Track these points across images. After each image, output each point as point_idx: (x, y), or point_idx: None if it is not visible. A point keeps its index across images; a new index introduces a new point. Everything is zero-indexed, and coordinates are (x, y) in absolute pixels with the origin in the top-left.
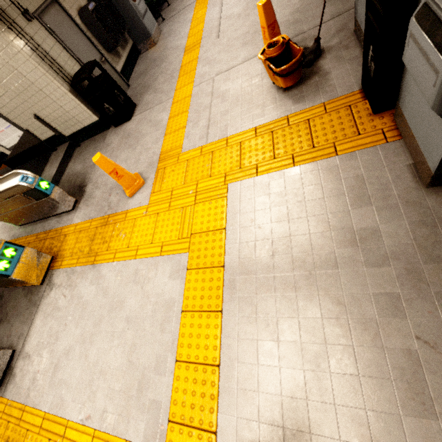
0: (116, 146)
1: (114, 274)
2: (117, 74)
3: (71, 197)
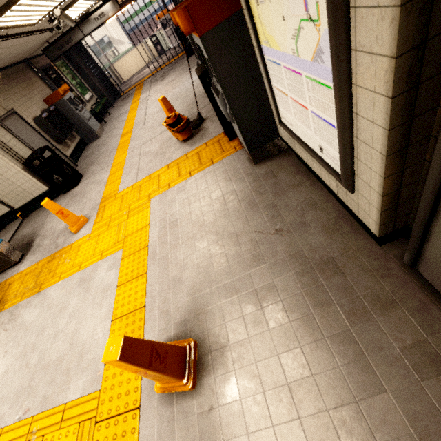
0: (64, 206)
1: (59, 290)
2: (66, 158)
3: (18, 251)
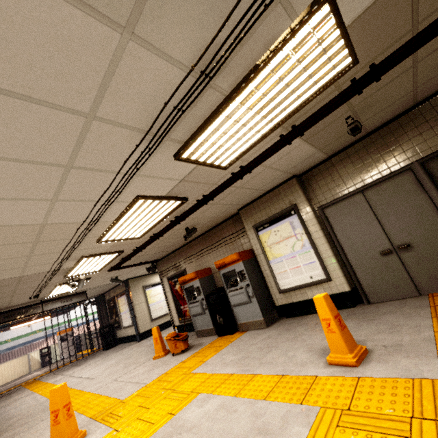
0: None
1: None
2: None
3: None
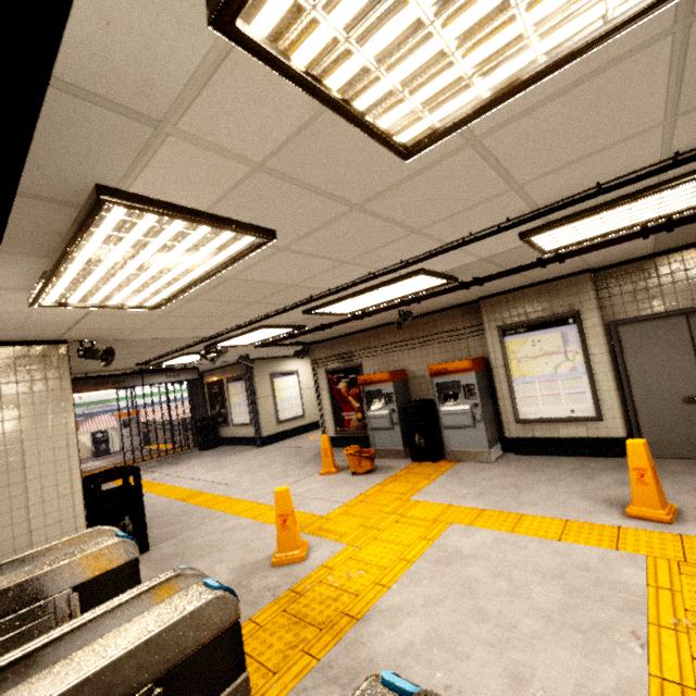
0: (155, 572)
1: (414, 586)
2: None
3: None
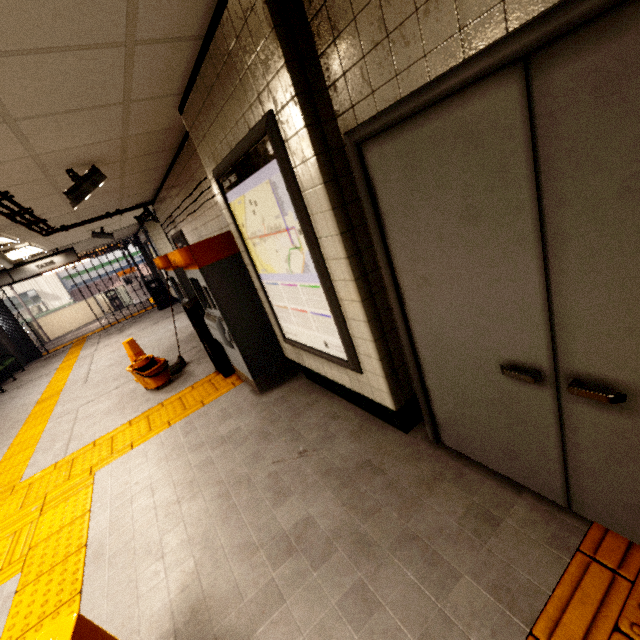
0: None
1: None
2: None
3: None
